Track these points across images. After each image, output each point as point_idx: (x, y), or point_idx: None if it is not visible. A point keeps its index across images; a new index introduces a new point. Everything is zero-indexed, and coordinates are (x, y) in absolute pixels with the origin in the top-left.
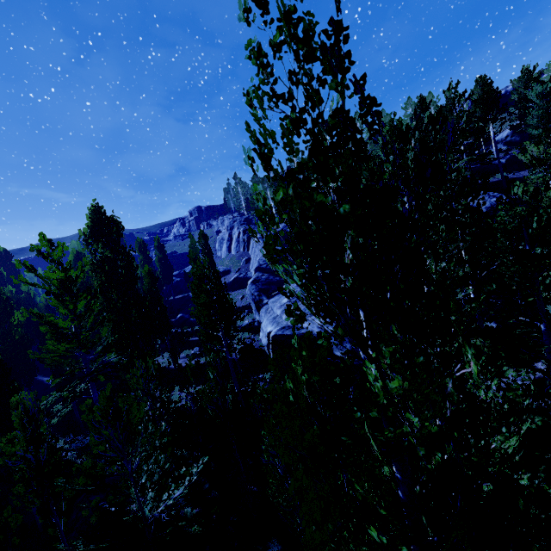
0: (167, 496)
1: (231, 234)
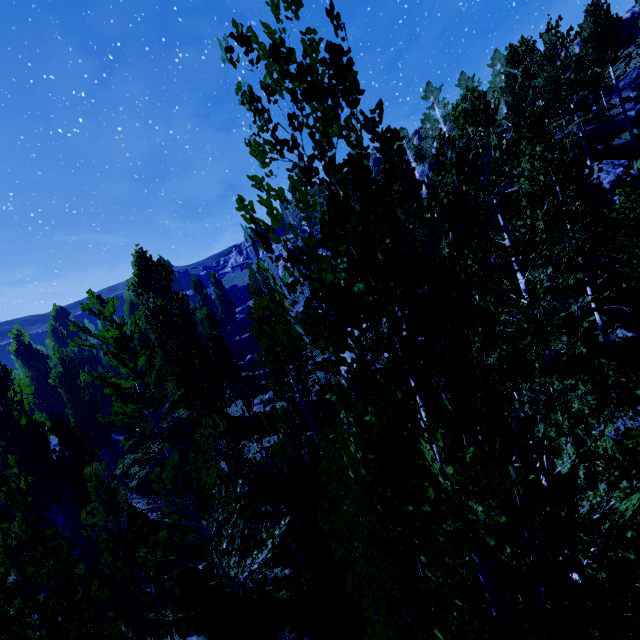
0: (252, 559)
1: None
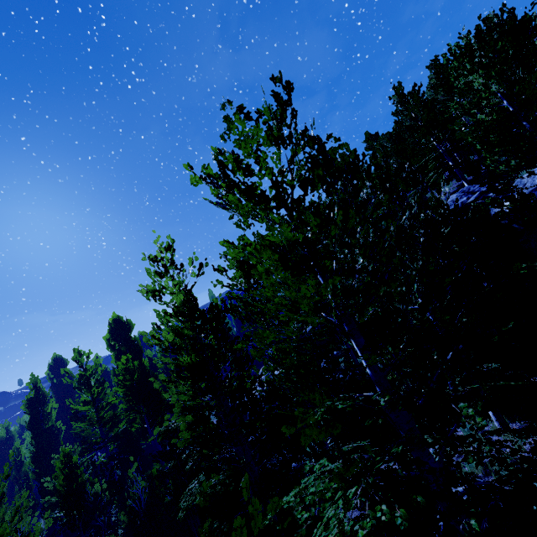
0: None
1: None
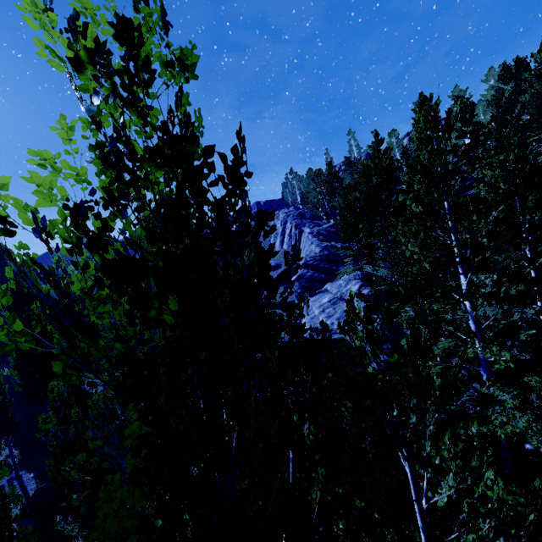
0: None
1: (284, 229)
